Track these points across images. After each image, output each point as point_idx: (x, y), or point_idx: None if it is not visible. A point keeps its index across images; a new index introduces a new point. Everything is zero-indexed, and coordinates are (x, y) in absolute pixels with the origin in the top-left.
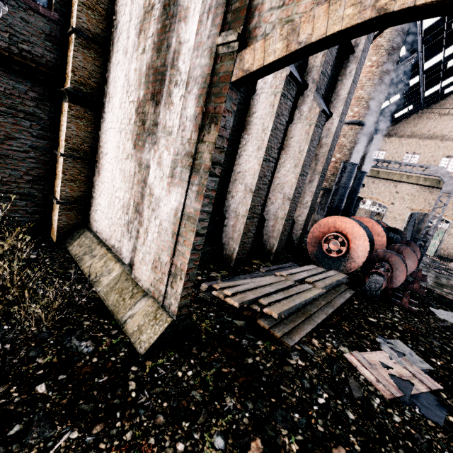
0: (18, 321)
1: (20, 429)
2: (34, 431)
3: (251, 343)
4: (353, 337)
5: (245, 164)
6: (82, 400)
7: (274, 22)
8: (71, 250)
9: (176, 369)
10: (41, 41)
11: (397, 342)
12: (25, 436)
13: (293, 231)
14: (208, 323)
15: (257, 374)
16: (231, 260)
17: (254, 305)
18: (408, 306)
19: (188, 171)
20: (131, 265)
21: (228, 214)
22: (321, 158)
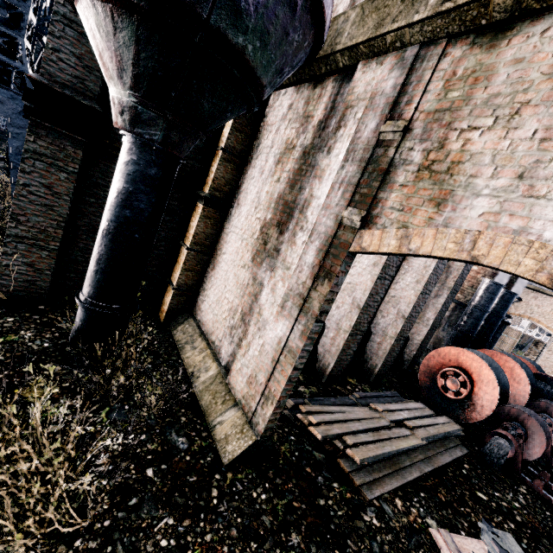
0: (135, 403)
1: (136, 503)
2: (145, 507)
3: (327, 483)
4: (448, 512)
5: (358, 277)
6: (177, 493)
7: (393, 220)
8: (174, 335)
9: (252, 489)
10: (194, 155)
11: (506, 535)
12: (139, 509)
13: (405, 350)
14: (287, 448)
15: (327, 519)
16: (323, 374)
17: (338, 441)
18: (541, 491)
19: (298, 310)
20: (227, 368)
21: (329, 324)
22: (454, 271)
